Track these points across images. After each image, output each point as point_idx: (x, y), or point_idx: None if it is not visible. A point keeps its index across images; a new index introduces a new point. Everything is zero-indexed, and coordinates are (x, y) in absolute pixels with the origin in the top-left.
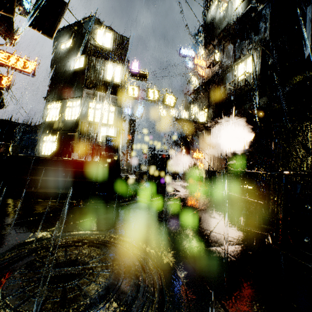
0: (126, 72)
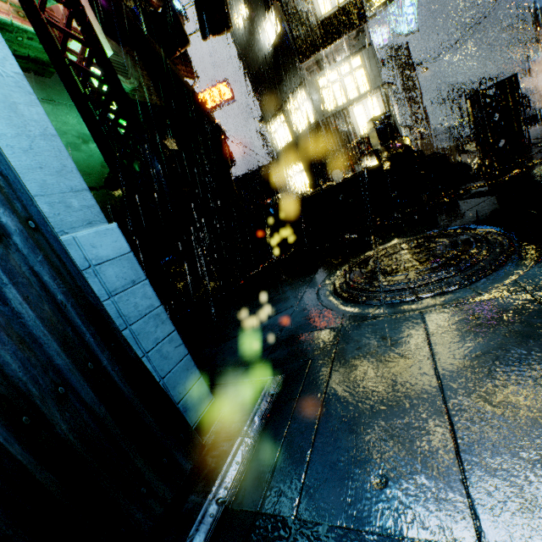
0: None
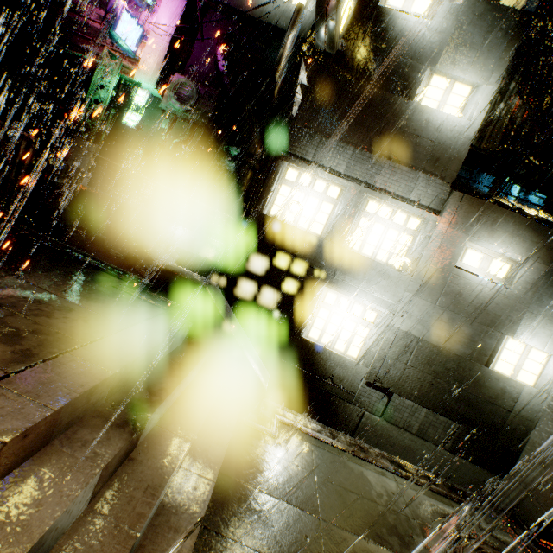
0: None
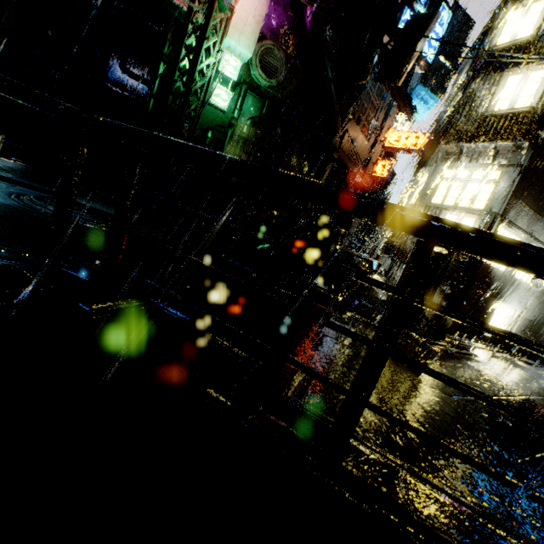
0: None
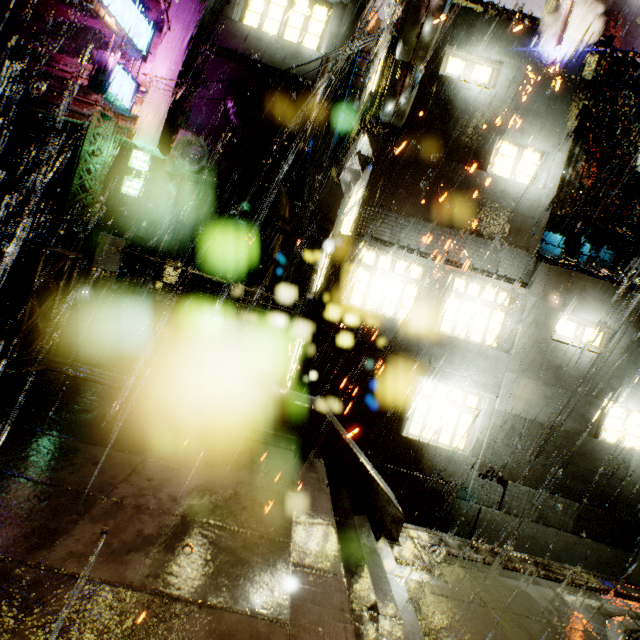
0: (390, 41)
